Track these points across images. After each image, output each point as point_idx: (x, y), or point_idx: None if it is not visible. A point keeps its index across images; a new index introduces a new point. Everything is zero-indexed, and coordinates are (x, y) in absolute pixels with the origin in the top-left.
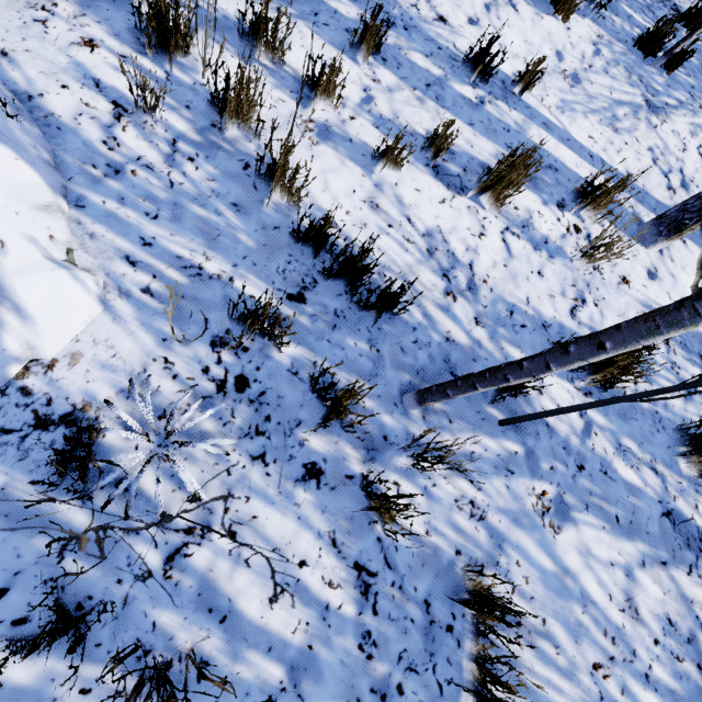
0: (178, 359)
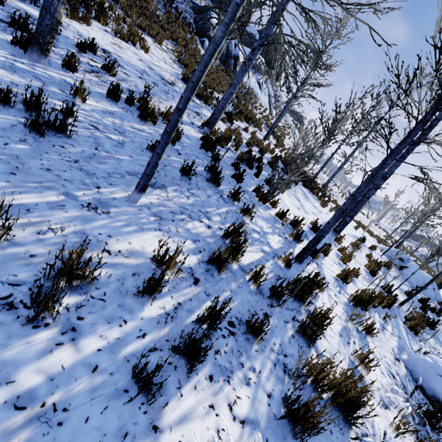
0: (422, 344)
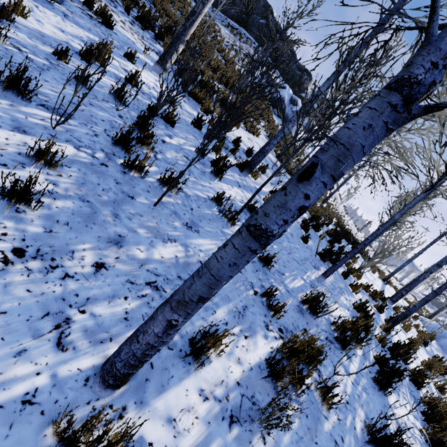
0: None
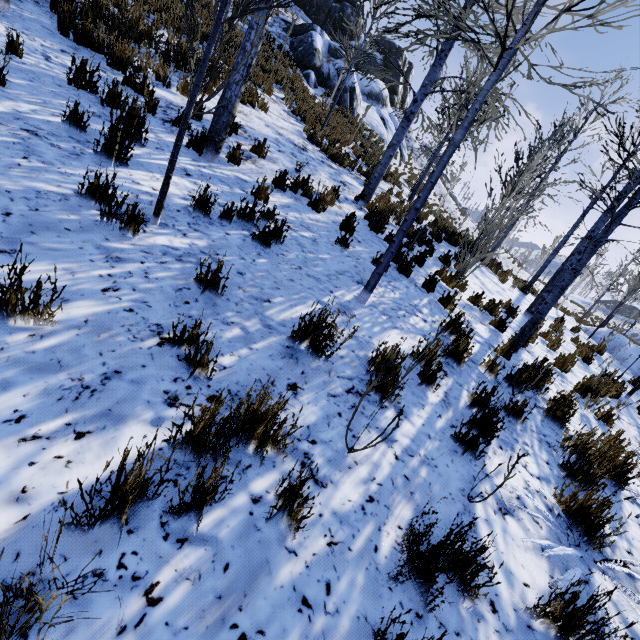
0: None
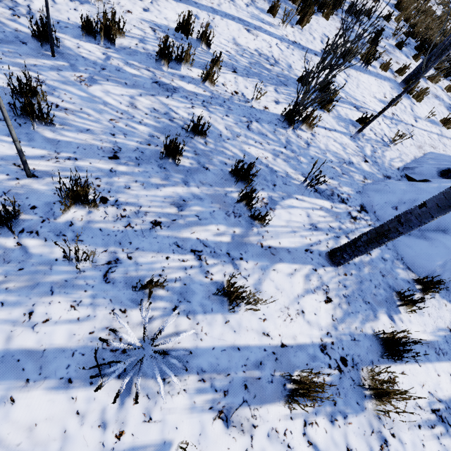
0: None
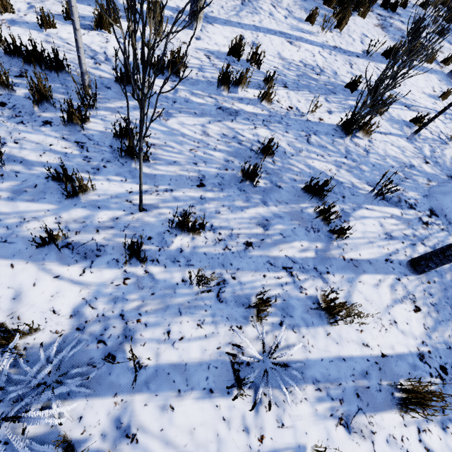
0: None
